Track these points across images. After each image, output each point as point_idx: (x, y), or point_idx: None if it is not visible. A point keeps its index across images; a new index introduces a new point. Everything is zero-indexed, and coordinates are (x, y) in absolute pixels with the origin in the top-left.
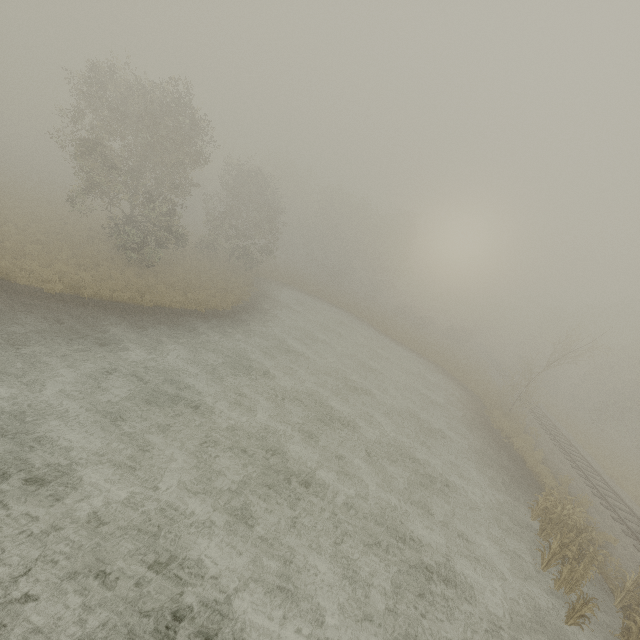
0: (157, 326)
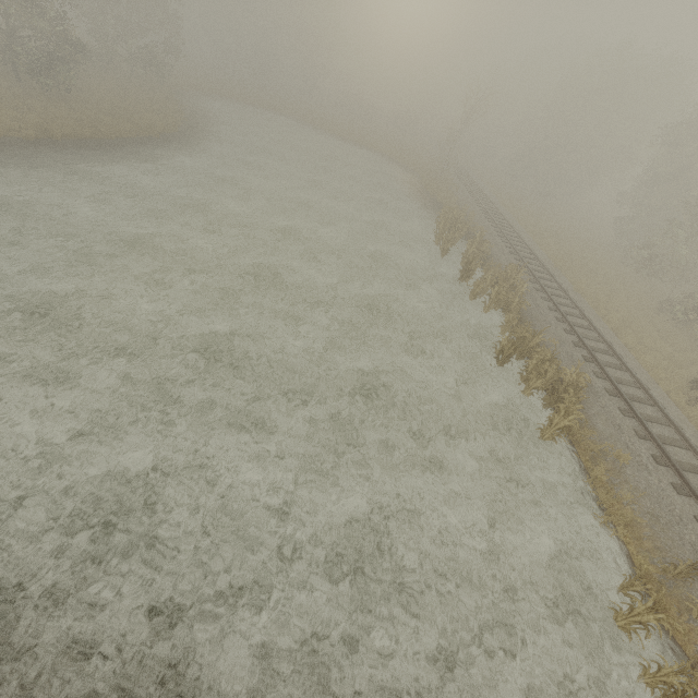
0: (135, 155)
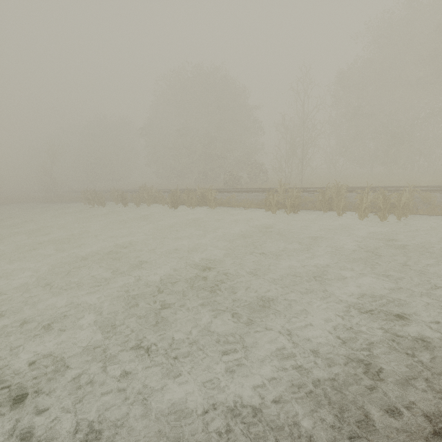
0: None
